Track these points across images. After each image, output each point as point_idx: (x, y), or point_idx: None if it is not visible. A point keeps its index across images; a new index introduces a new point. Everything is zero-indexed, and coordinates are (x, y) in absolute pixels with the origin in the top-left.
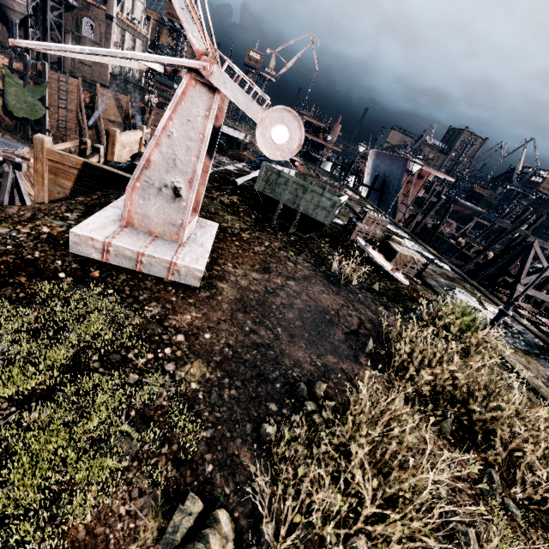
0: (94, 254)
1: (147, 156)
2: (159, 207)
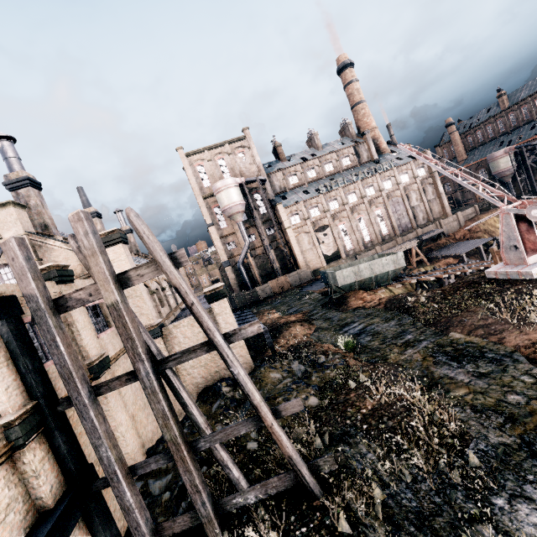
0: (493, 276)
1: (501, 240)
2: (513, 254)
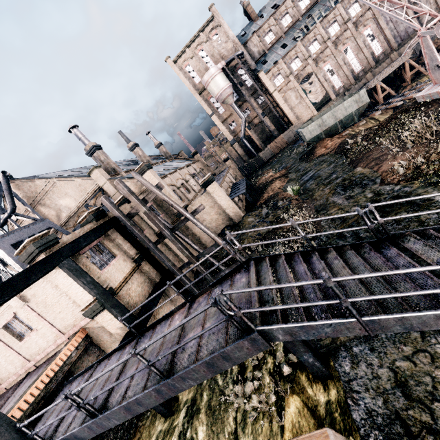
0: (422, 100)
1: (426, 62)
2: (438, 74)
